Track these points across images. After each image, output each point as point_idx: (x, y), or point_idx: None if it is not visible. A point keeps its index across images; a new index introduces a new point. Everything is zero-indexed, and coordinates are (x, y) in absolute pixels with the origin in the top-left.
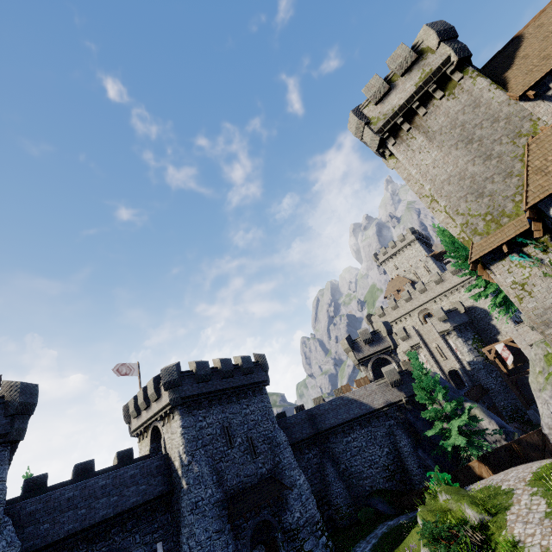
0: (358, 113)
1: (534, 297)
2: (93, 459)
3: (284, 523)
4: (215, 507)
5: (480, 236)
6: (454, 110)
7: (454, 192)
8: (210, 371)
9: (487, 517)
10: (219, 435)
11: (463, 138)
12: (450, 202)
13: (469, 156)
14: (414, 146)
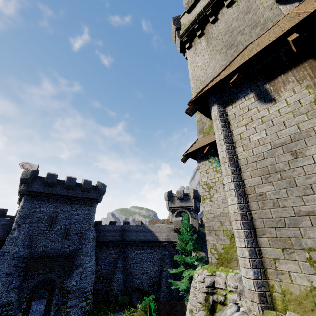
0: (176, 20)
1: (212, 202)
2: None
3: (63, 284)
4: (15, 259)
5: (203, 135)
6: (232, 17)
7: None
8: (58, 181)
9: None
10: (45, 220)
11: (227, 43)
12: None
13: (224, 61)
14: (198, 50)
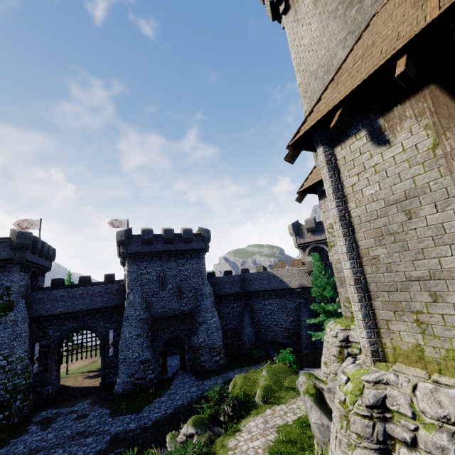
0: None
1: None
2: (90, 275)
3: (191, 342)
4: (139, 322)
5: None
6: None
7: (316, 92)
8: (155, 237)
9: (261, 402)
10: (155, 280)
11: None
12: (310, 106)
13: (343, 31)
14: (300, 13)
